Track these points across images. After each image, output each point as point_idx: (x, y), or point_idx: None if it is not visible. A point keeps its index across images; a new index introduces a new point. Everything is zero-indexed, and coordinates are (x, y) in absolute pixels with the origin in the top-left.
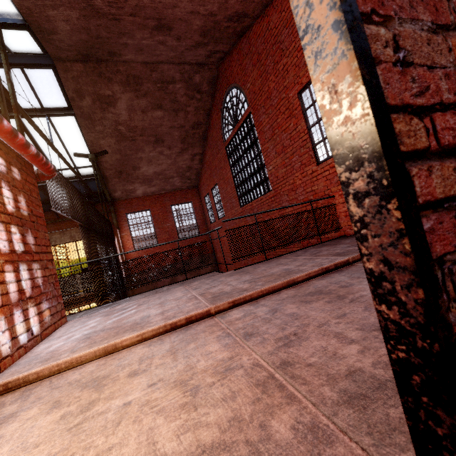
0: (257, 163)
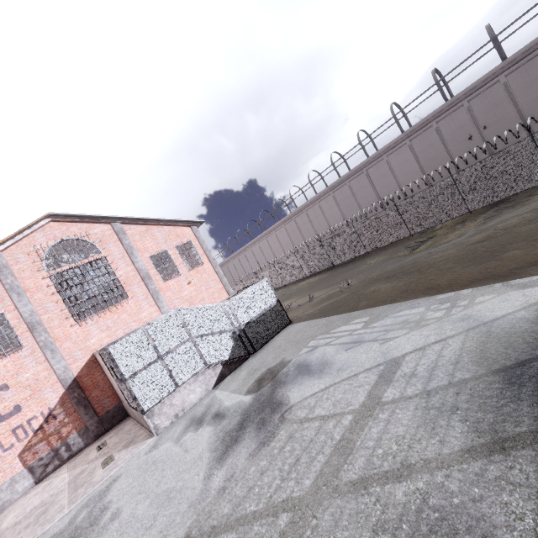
0: (76, 299)
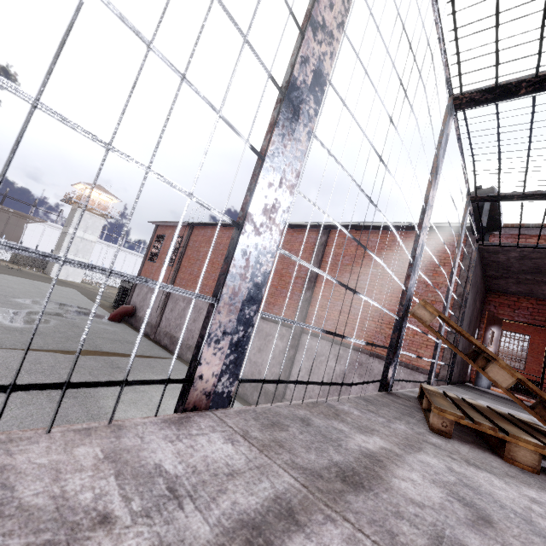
0: None
